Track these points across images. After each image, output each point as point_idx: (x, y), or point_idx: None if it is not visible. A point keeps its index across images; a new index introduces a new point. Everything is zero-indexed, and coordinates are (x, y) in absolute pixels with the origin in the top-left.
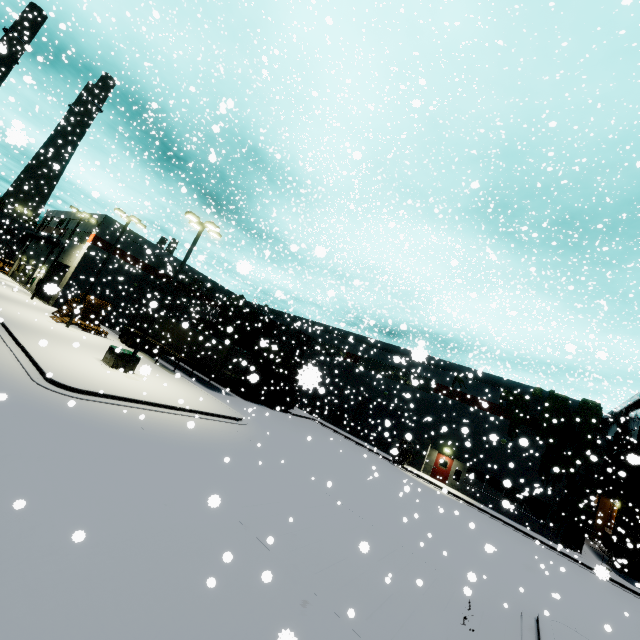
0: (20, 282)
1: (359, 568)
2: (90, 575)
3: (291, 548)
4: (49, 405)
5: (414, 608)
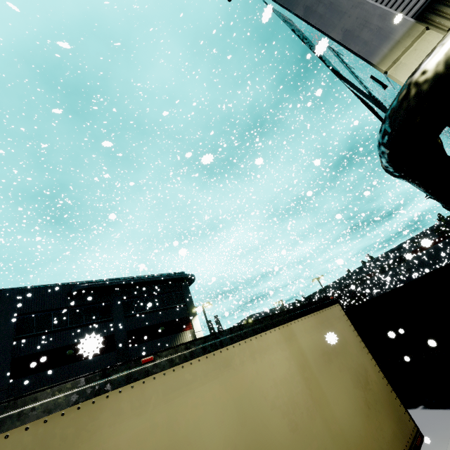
0: None
1: None
2: None
3: None
4: None
5: None
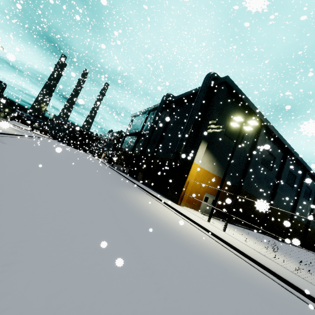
0: None
1: None
2: None
3: None
4: None
5: None
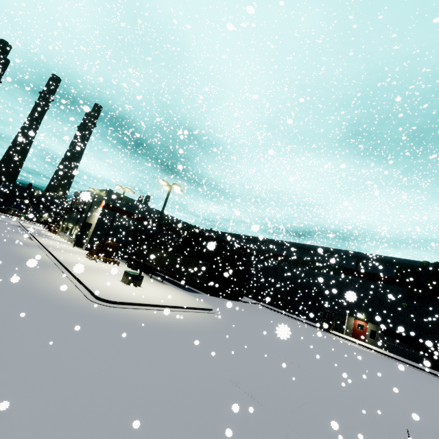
0: (64, 238)
1: (317, 409)
2: (153, 420)
3: (268, 397)
4: (101, 314)
5: (365, 437)
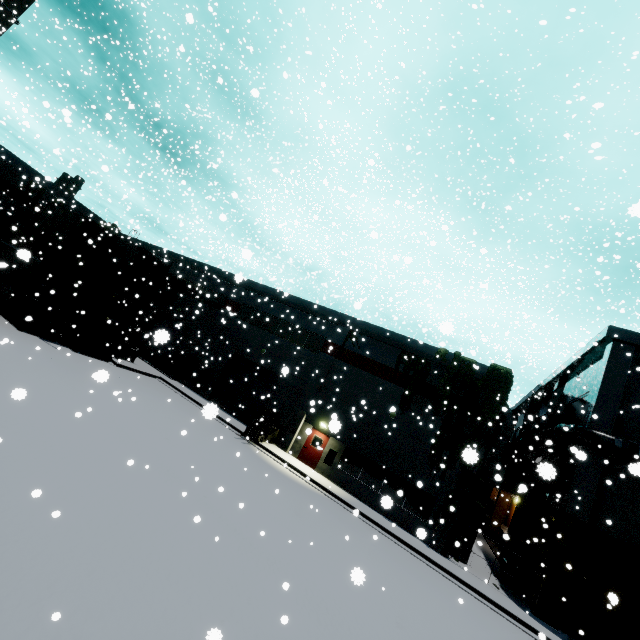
0: None
1: None
2: None
3: None
4: None
5: None
